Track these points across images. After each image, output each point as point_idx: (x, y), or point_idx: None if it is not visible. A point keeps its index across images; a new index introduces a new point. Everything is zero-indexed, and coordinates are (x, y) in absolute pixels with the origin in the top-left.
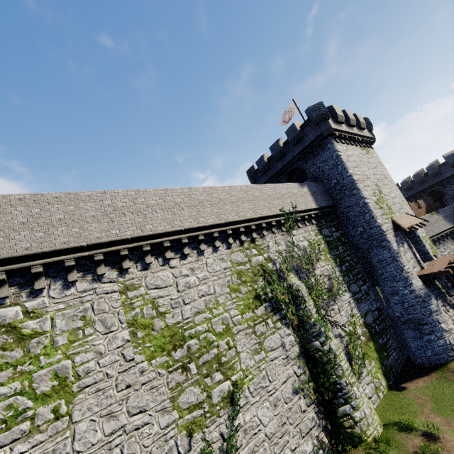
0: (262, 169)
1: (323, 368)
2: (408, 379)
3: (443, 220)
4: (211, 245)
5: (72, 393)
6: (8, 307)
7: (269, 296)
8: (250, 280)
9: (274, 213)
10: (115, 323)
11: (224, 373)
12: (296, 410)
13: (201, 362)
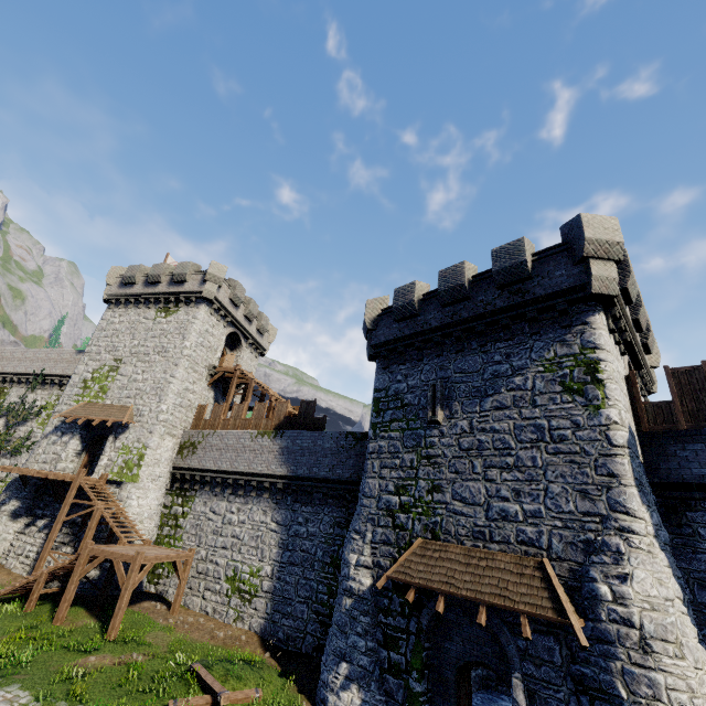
0: None
1: None
2: None
3: (273, 454)
4: None
5: None
6: None
7: None
8: None
9: (26, 372)
10: None
11: None
12: None
13: None
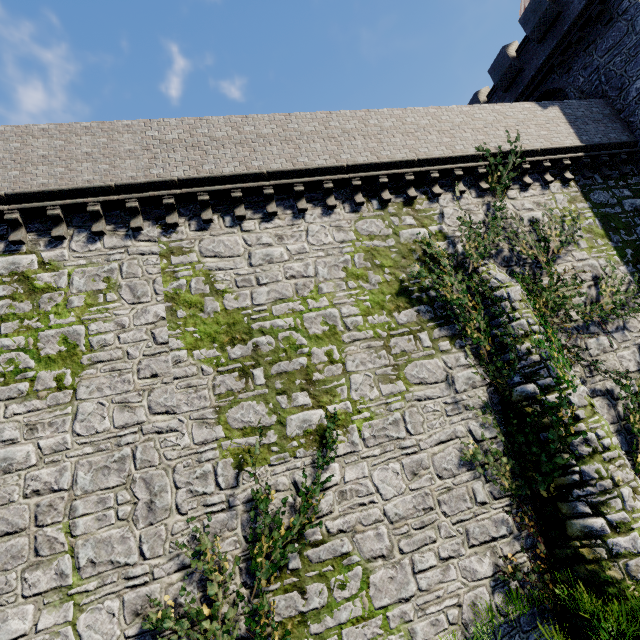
0: None
1: (539, 436)
2: None
3: None
4: (321, 205)
5: (80, 365)
6: (24, 255)
7: (430, 295)
8: (392, 265)
9: (460, 154)
10: (149, 293)
11: (315, 397)
12: (463, 496)
13: (274, 371)
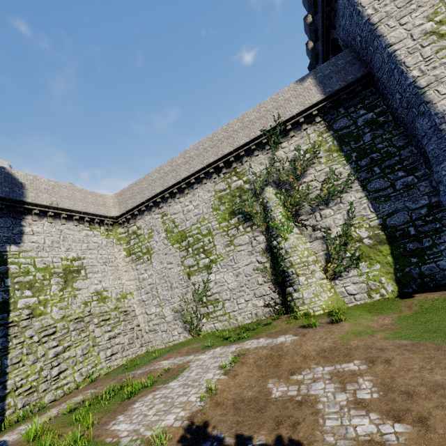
0: (312, 60)
1: (277, 260)
2: (435, 290)
3: None
4: (202, 183)
5: (151, 253)
6: (134, 226)
7: (243, 210)
8: (228, 201)
9: (252, 138)
10: (160, 230)
11: (206, 254)
12: (254, 282)
13: (194, 248)
